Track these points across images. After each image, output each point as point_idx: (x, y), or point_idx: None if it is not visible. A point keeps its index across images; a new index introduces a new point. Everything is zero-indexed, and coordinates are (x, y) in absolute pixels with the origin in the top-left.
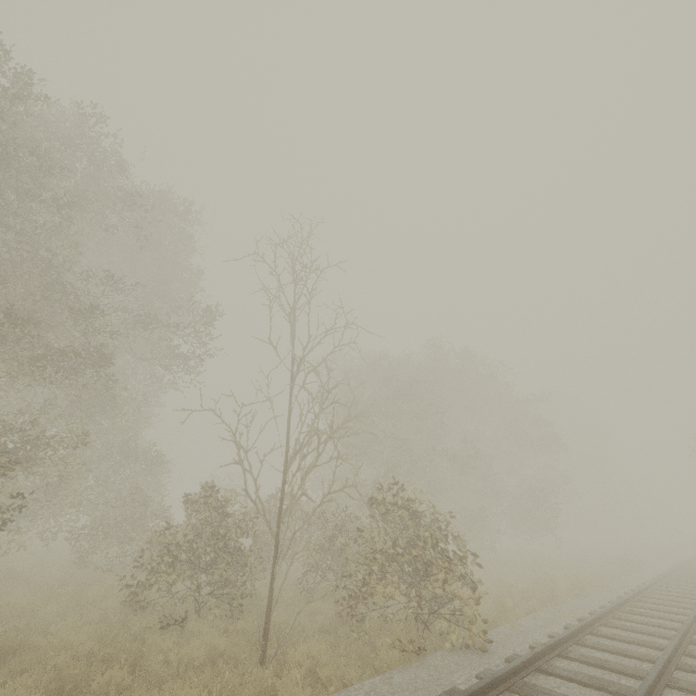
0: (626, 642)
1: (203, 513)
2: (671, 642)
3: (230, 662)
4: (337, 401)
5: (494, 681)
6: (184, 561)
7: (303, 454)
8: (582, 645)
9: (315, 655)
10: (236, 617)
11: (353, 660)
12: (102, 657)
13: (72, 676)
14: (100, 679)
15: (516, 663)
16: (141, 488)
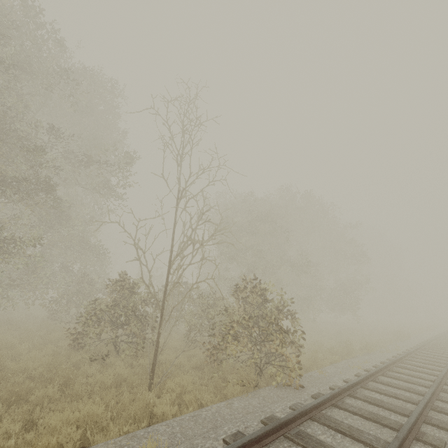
0: (397, 388)
1: (119, 292)
2: (429, 391)
3: (129, 385)
4: (208, 220)
5: (300, 413)
6: (106, 321)
7: (183, 255)
8: (366, 388)
9: (185, 384)
10: (139, 356)
11: (211, 388)
12: (45, 378)
13: (19, 391)
14: (37, 393)
15: (318, 401)
16: (88, 274)
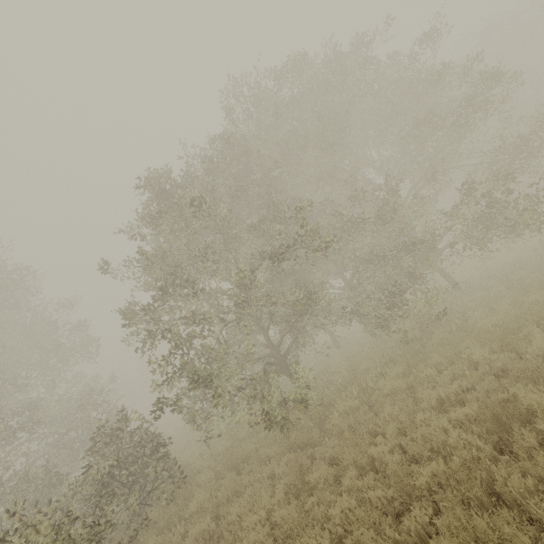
0: None
1: None
2: None
3: None
4: None
5: None
6: None
7: None
8: None
9: None
10: None
11: None
12: None
13: None
14: None
15: None
16: None
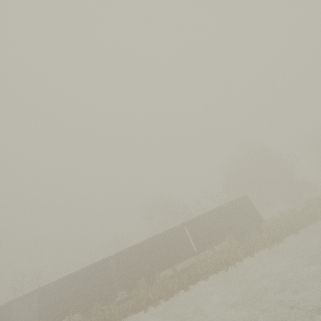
0: None
1: None
2: None
3: None
4: None
5: None
6: None
7: None
8: None
9: None
10: None
11: None
12: None
13: None
14: None
15: None
16: None
